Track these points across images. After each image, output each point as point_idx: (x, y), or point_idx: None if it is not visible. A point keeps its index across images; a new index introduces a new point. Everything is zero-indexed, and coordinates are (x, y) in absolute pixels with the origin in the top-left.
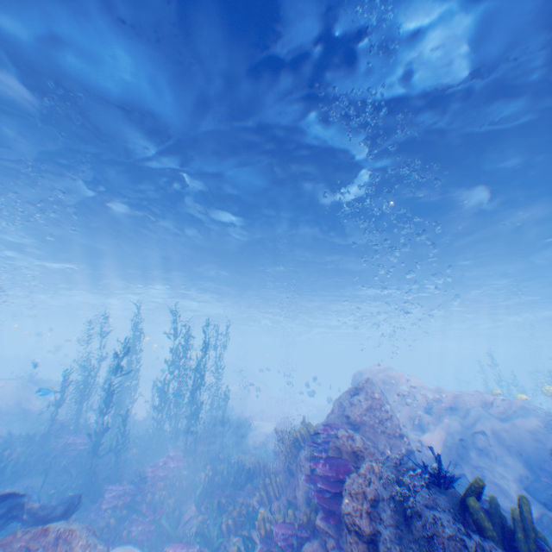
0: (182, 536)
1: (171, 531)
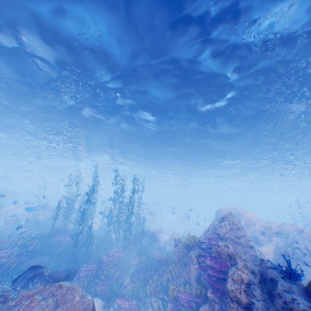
0: (124, 295)
1: (118, 291)
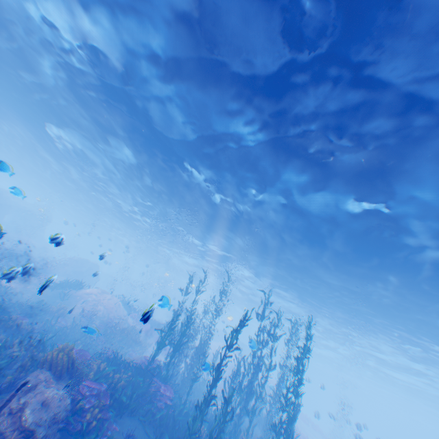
0: None
1: None
